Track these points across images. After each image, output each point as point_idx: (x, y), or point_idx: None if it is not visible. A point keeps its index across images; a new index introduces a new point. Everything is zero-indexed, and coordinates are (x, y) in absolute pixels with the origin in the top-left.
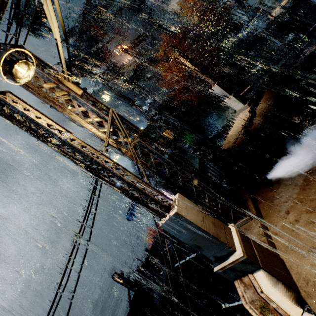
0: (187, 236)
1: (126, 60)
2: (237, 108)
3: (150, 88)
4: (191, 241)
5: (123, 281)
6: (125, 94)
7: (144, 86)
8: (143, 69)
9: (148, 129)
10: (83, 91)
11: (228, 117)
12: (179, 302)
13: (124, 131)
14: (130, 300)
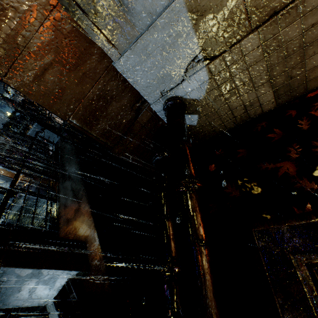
0: (1, 178)
1: None
2: None
3: None
4: (3, 180)
5: None
6: None
7: None
8: None
9: (7, 125)
10: None
11: None
12: None
13: None
14: None
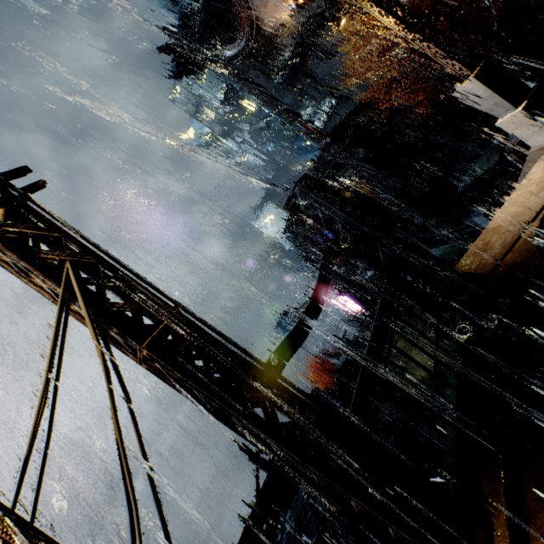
0: None
1: (281, 19)
2: (532, 143)
3: (330, 79)
4: None
5: (249, 457)
6: (280, 98)
7: (317, 74)
8: (315, 36)
9: None
10: (4, 209)
11: (508, 144)
12: (329, 543)
13: (101, 330)
14: (258, 489)
